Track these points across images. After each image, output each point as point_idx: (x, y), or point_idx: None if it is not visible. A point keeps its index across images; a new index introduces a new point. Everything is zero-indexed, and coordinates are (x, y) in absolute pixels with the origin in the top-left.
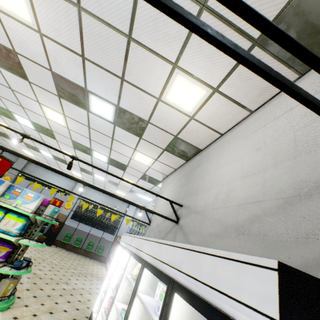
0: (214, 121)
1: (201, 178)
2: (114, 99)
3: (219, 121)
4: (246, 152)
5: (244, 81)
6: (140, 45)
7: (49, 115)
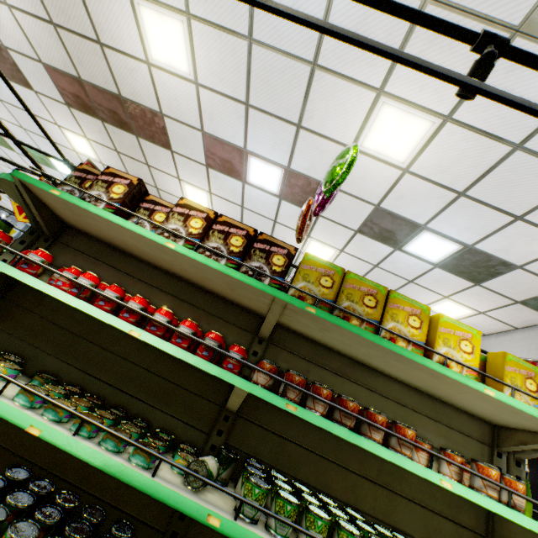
0: (478, 326)
1: None
2: None
3: (482, 327)
4: None
5: (508, 314)
6: (418, 285)
7: None
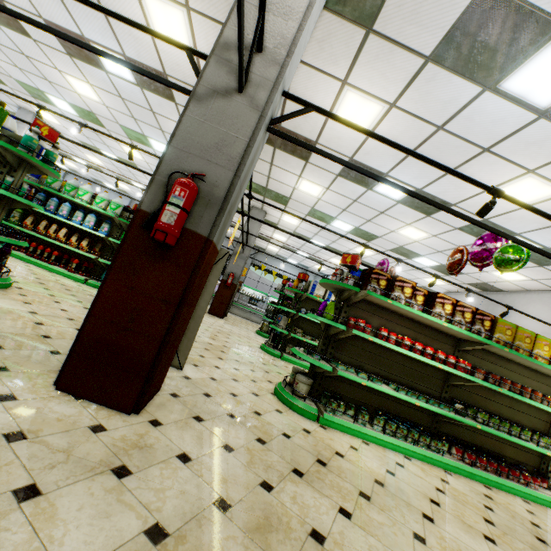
0: (525, 286)
1: (505, 317)
2: (444, 263)
3: (529, 287)
4: (547, 318)
5: None
6: None
7: (358, 250)
